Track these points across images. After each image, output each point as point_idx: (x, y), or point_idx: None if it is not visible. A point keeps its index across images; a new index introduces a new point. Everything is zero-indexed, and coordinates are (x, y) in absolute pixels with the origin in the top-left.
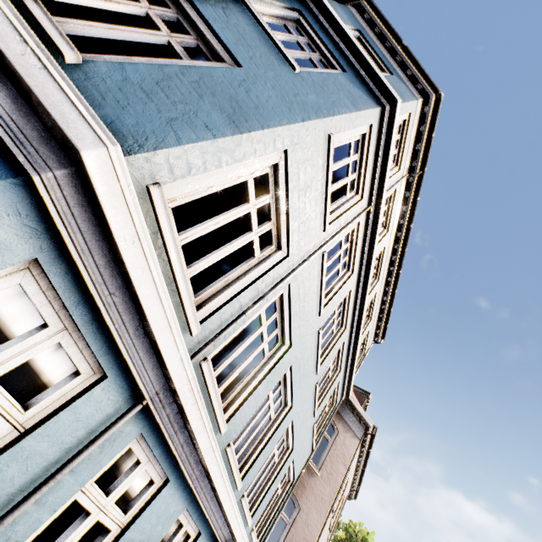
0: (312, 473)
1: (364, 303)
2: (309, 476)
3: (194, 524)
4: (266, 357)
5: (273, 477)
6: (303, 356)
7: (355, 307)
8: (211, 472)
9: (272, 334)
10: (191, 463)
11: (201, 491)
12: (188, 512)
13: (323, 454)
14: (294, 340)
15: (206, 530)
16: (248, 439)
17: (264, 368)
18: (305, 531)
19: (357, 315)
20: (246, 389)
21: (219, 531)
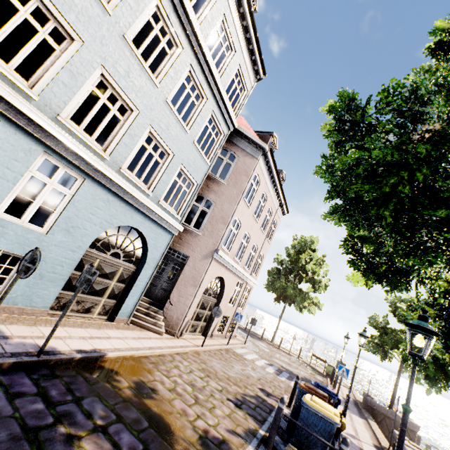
0: (220, 185)
1: (188, 14)
2: (218, 186)
3: (73, 171)
4: (59, 51)
5: (161, 171)
6: (117, 60)
7: (182, 23)
8: (29, 115)
9: (47, 26)
10: (9, 110)
11: (46, 139)
12: (57, 159)
13: (228, 173)
14: (83, 36)
15: (90, 178)
16: (98, 128)
17: (59, 59)
18: (221, 214)
19: (193, 33)
20: (46, 73)
21: (104, 181)
